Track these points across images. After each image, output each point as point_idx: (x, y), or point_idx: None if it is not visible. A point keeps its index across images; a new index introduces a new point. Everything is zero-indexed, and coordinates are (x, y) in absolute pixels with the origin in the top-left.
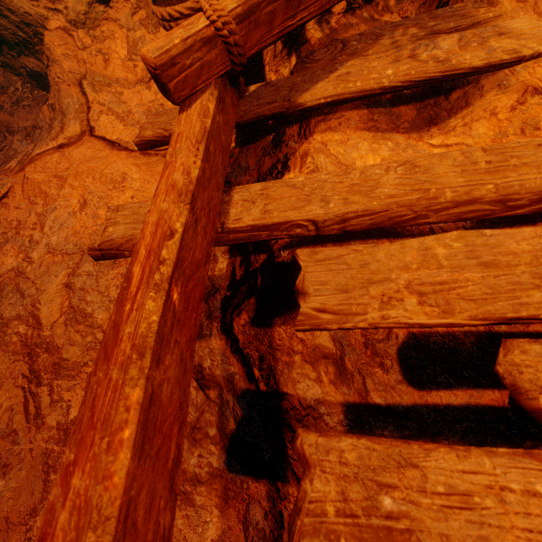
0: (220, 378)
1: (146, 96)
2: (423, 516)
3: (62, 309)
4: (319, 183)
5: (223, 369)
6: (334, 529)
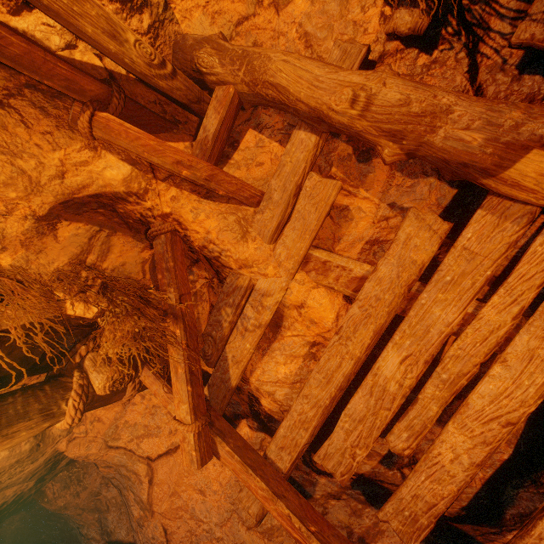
0: (340, 489)
1: (139, 408)
2: (414, 508)
3: (260, 538)
4: (289, 427)
5: (336, 486)
6: (405, 530)
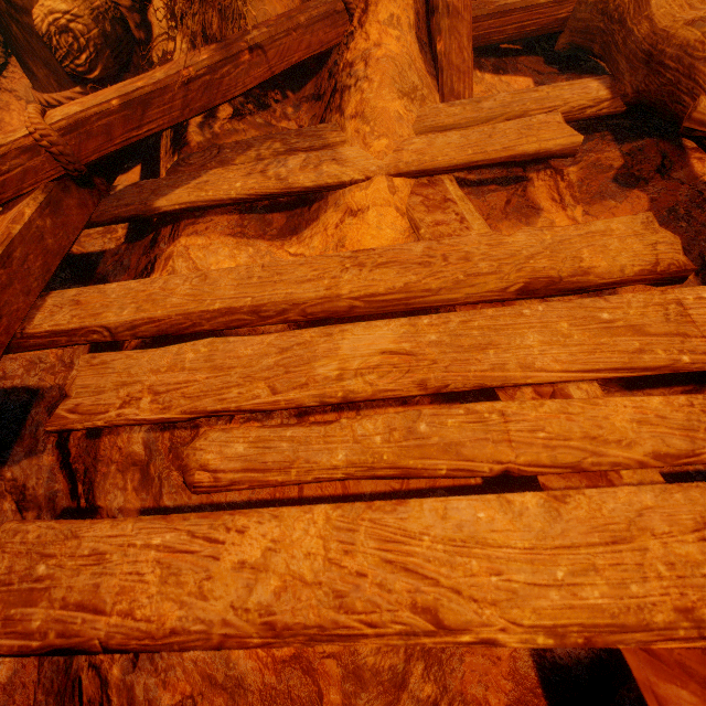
0: (42, 498)
1: None
2: (63, 575)
3: None
4: (127, 290)
5: (47, 488)
6: None
